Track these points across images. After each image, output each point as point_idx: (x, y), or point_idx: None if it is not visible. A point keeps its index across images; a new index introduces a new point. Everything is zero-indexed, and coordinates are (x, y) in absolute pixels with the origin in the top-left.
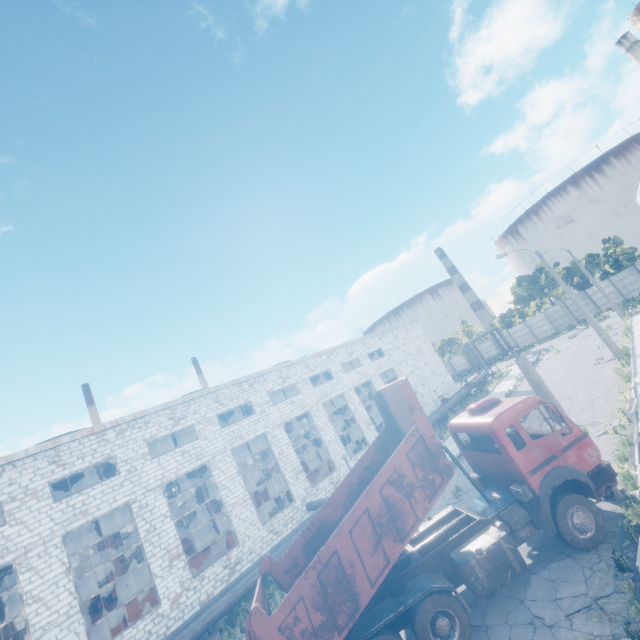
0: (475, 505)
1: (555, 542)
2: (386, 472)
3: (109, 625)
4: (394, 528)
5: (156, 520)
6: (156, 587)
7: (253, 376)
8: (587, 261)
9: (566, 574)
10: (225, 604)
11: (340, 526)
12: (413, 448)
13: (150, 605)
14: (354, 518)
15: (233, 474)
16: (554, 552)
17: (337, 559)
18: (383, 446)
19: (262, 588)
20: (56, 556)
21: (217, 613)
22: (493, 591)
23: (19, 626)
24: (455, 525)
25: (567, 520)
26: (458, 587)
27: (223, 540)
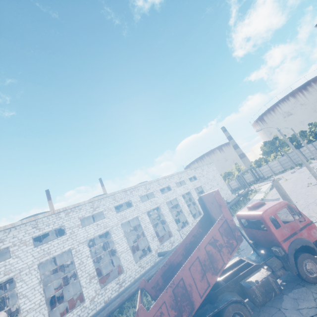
0: (251, 257)
1: (295, 278)
2: (208, 238)
3: (59, 311)
4: (212, 267)
5: (83, 258)
6: (83, 292)
7: (132, 187)
8: (300, 134)
9: (303, 296)
10: (118, 303)
11: (184, 265)
12: (221, 226)
13: (79, 301)
14: (191, 261)
15: (121, 236)
16: (295, 283)
17: (182, 282)
18: (202, 224)
19: (140, 296)
20: (34, 274)
21: (114, 307)
22: (265, 303)
23: (12, 309)
24: (241, 267)
25: (303, 267)
26: (244, 300)
27: (115, 270)
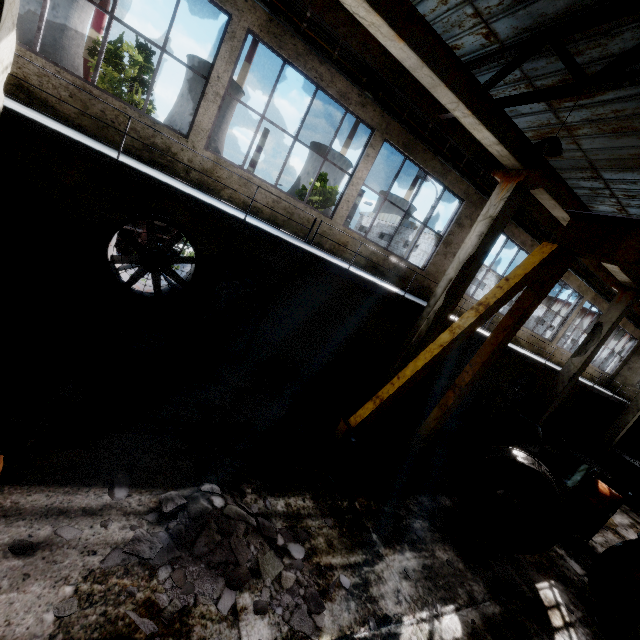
0: None
1: None
2: None
3: None
4: None
5: None
6: None
7: None
8: None
9: None
10: None
11: None
12: None
13: None
14: None
15: None
16: None
17: None
18: None
19: None
20: None
21: None
22: None
23: None
24: None
25: None
26: None
27: None
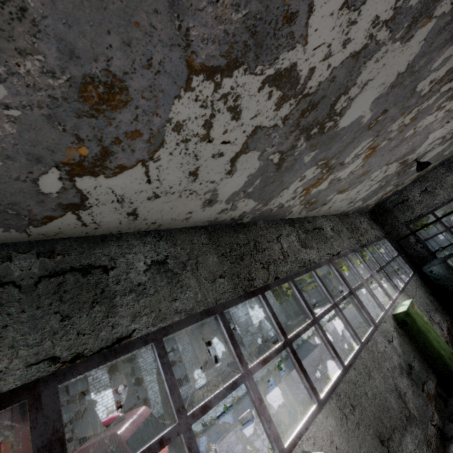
0: None
1: None
2: None
3: None
4: None
5: None
6: None
7: None
8: None
9: None
10: None
11: None
12: None
13: None
14: None
15: None
16: None
17: None
18: None
19: None
20: None
21: None
22: None
23: None
24: None
25: None
26: None
27: None
